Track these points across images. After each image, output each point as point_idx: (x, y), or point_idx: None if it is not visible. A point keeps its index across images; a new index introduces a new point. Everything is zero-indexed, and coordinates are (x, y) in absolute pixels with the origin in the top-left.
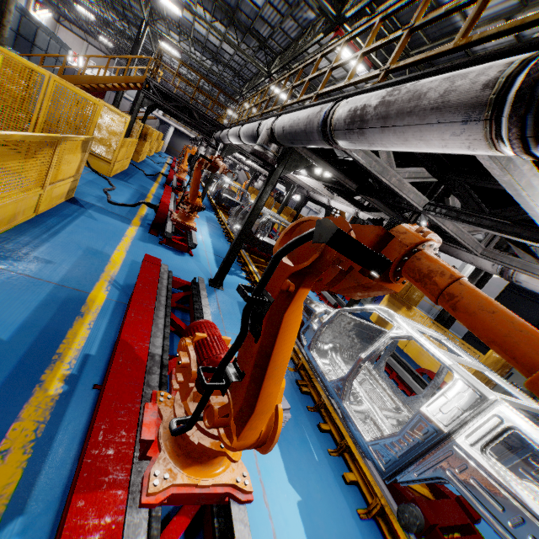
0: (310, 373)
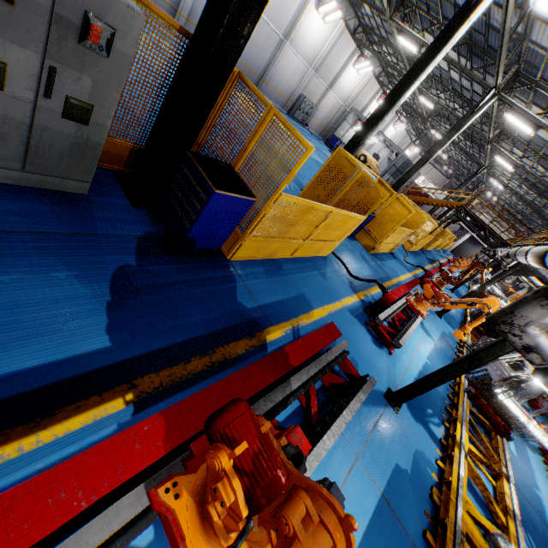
0: None
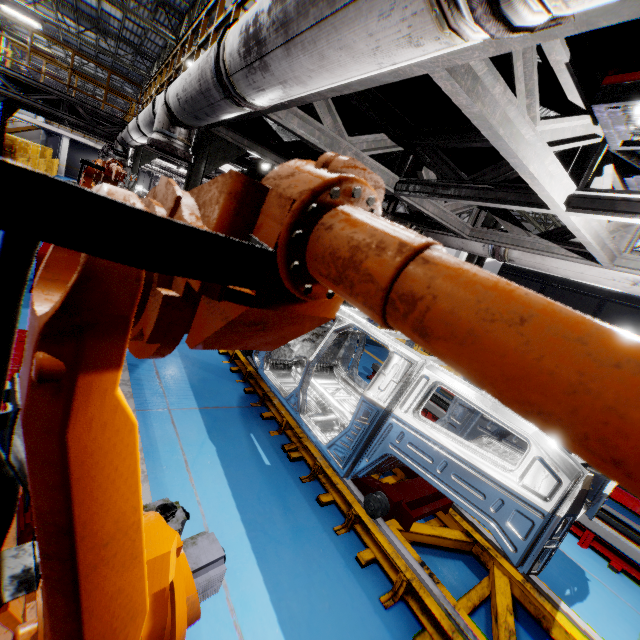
0: (298, 432)
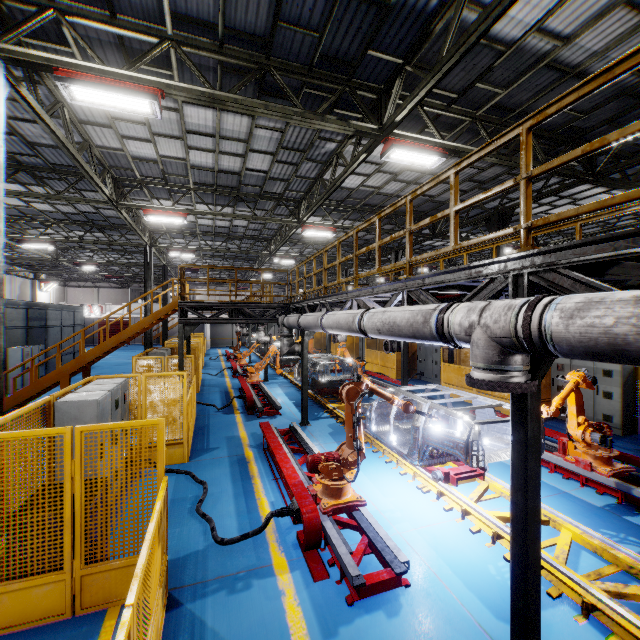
0: None
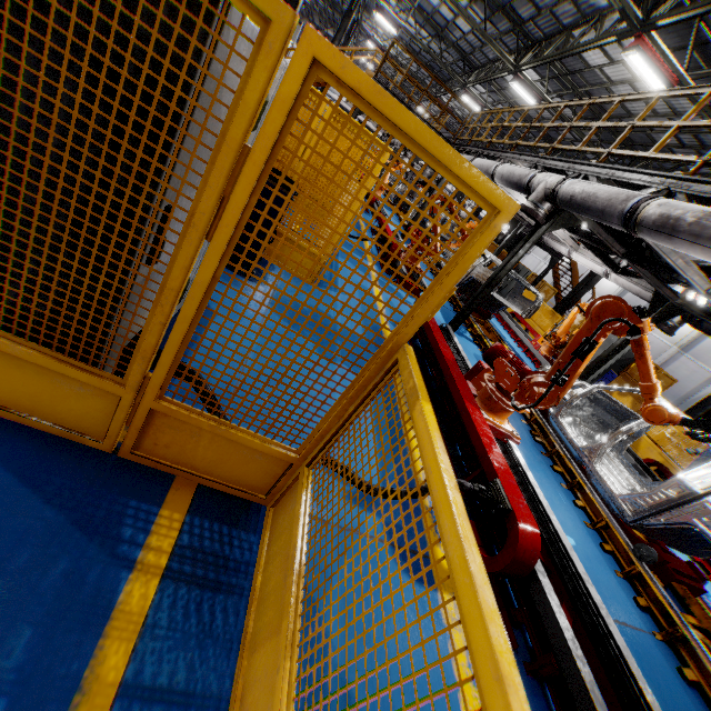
0: (544, 427)
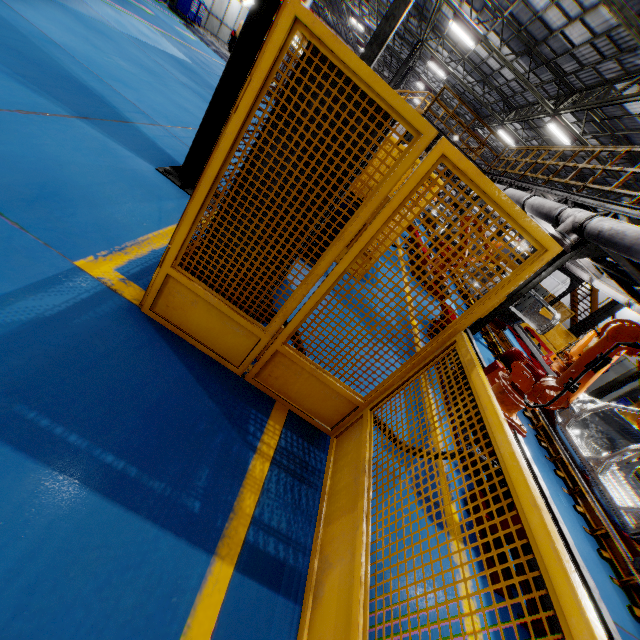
0: (550, 434)
